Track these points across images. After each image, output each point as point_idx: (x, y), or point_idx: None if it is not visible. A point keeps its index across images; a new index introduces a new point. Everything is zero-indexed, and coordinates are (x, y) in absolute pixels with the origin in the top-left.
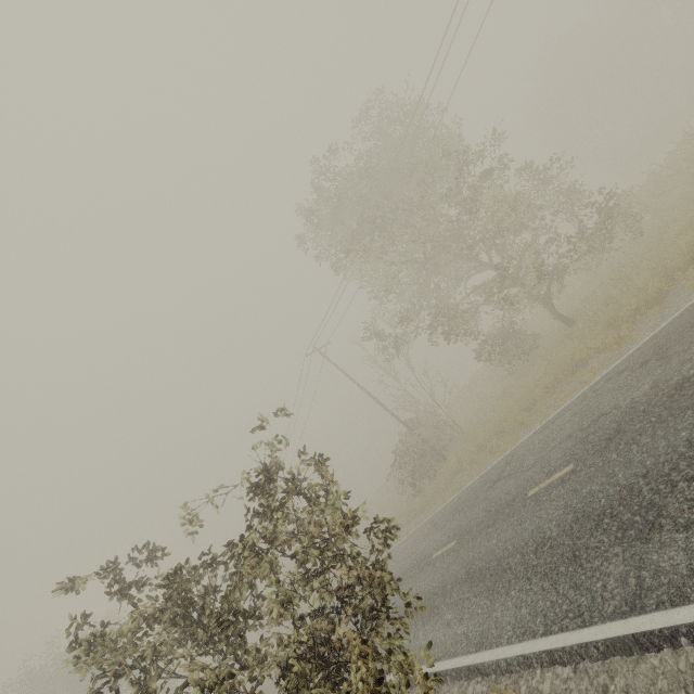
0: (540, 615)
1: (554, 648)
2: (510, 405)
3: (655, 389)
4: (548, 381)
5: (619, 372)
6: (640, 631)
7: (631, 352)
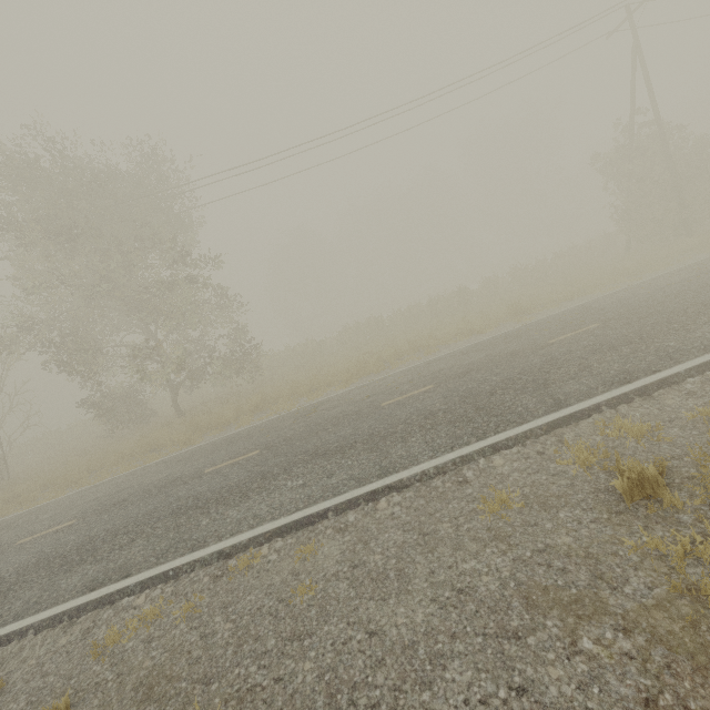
0: None
1: None
2: (83, 463)
3: (167, 478)
4: (127, 452)
5: (166, 461)
6: (7, 633)
7: (184, 451)
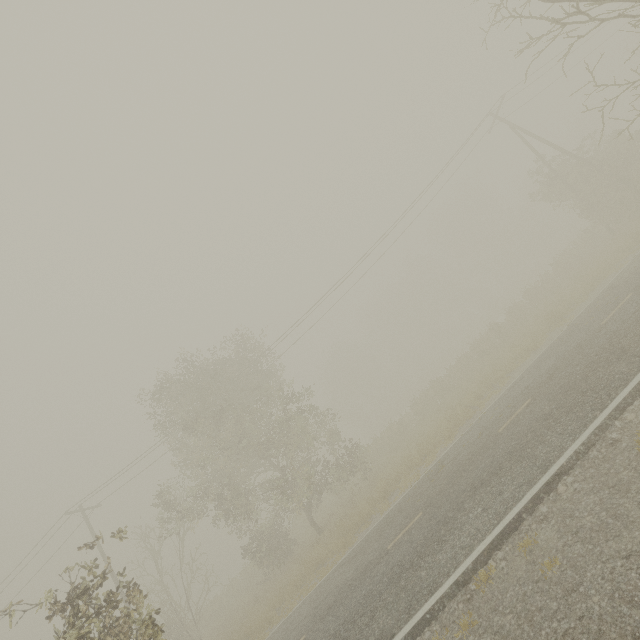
0: None
1: None
2: (261, 608)
3: (356, 570)
4: (297, 579)
5: (342, 564)
6: None
7: (350, 551)
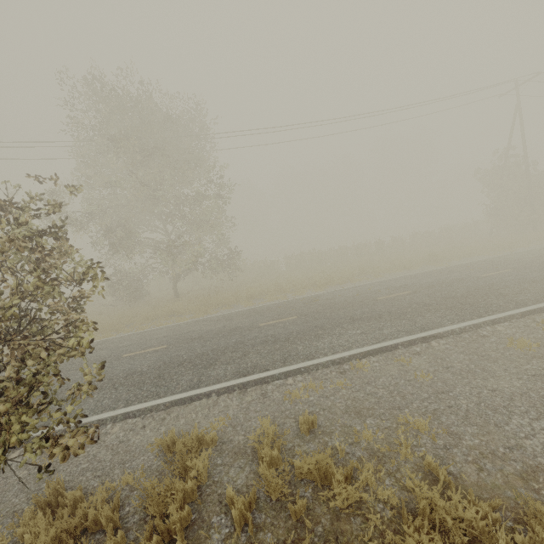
0: (123, 400)
1: (132, 411)
2: (107, 319)
3: (224, 327)
4: (151, 314)
5: (204, 320)
6: (195, 394)
7: (212, 316)
